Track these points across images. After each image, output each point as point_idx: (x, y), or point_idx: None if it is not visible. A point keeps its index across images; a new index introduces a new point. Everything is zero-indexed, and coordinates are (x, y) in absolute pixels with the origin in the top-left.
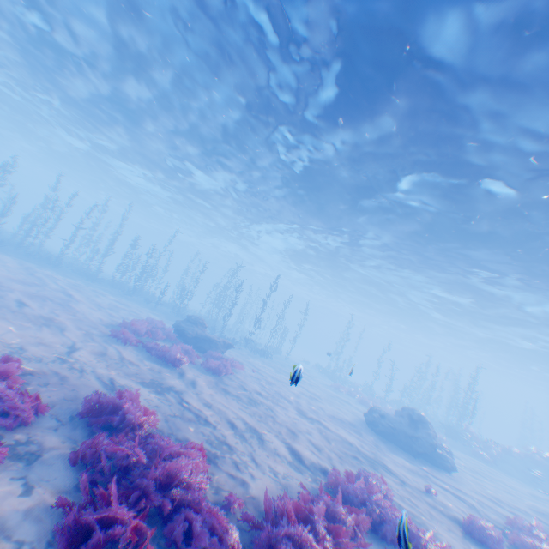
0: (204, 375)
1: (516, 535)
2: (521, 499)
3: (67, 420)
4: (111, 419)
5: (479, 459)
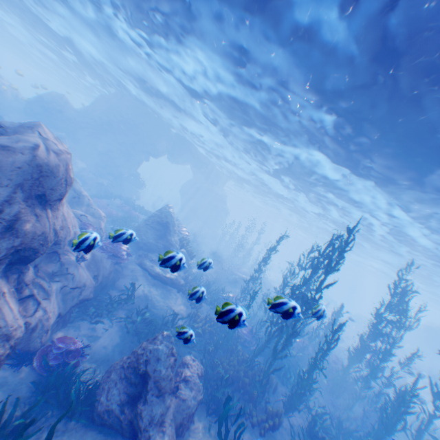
0: None
1: None
2: None
3: None
4: None
5: None
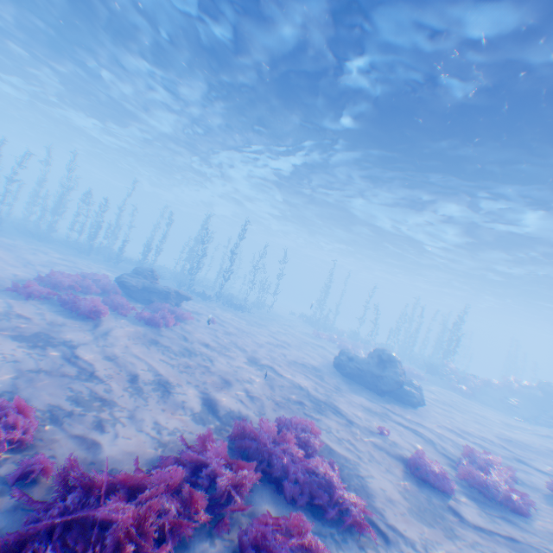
0: (133, 327)
1: (467, 469)
2: (489, 428)
3: None
4: None
5: (457, 393)
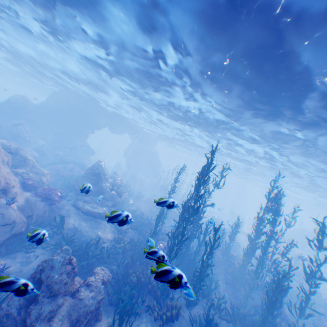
0: None
1: None
2: None
3: None
4: None
5: None
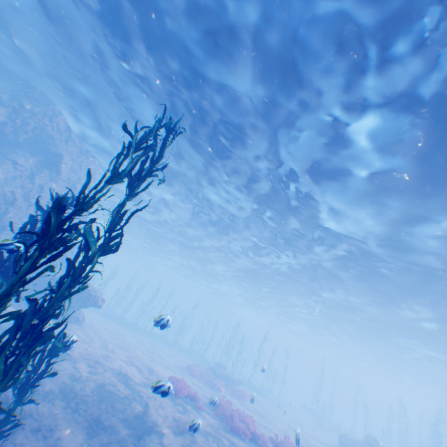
0: (234, 398)
1: None
2: None
3: (205, 404)
4: (219, 404)
5: None
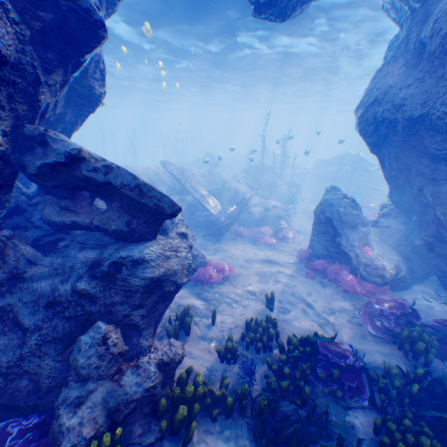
0: None
1: None
2: None
3: None
4: None
5: None
